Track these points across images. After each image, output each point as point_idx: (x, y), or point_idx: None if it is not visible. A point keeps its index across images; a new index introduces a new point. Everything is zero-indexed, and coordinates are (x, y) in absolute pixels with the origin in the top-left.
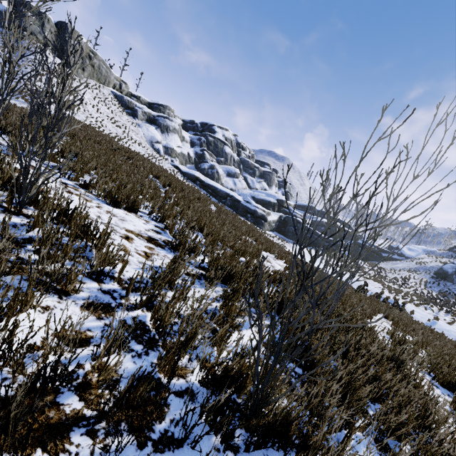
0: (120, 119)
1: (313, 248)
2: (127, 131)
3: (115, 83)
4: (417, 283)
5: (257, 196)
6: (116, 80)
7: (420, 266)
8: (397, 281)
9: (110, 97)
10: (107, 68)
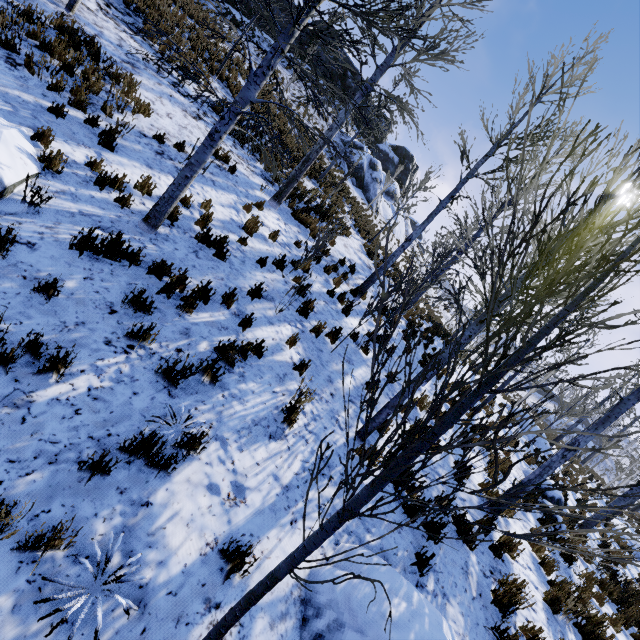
0: None
1: None
2: None
3: None
4: None
5: None
6: None
7: None
8: None
9: None
10: None
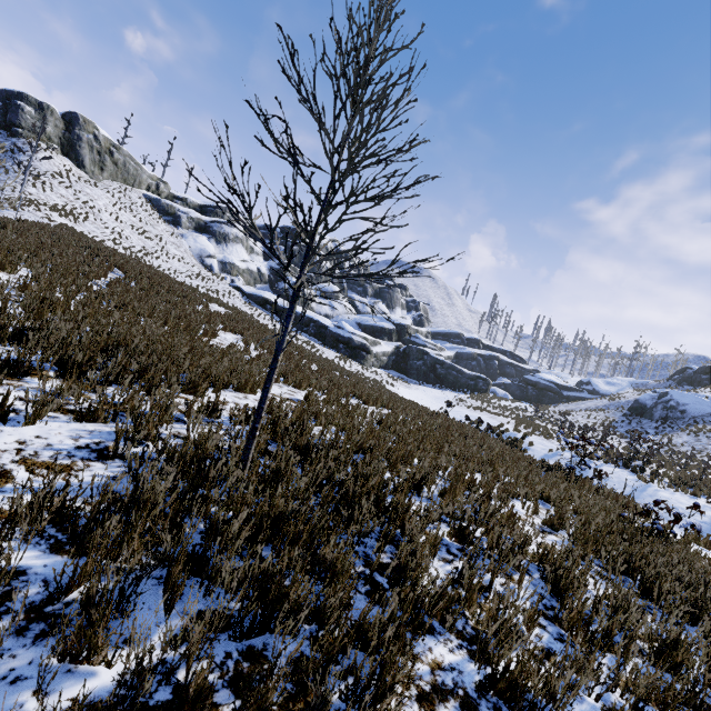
0: (154, 229)
1: (449, 389)
2: (164, 244)
3: (150, 184)
4: (596, 423)
5: (365, 322)
6: (151, 180)
7: (612, 403)
8: (557, 419)
9: (141, 202)
10: (137, 164)
